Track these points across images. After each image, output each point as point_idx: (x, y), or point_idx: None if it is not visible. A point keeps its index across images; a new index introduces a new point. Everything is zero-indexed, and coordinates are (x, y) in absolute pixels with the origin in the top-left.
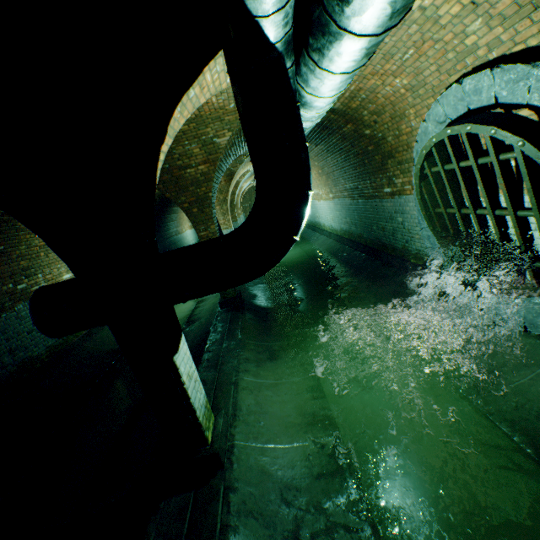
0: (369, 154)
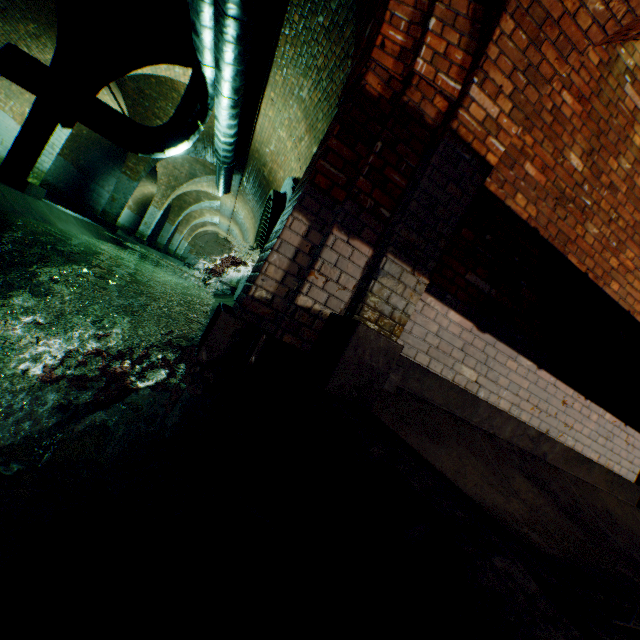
0: None
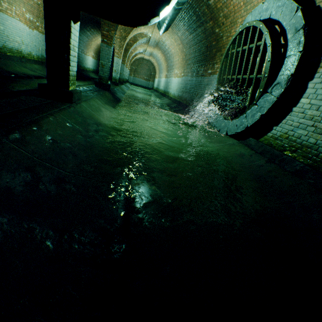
0: (211, 48)
